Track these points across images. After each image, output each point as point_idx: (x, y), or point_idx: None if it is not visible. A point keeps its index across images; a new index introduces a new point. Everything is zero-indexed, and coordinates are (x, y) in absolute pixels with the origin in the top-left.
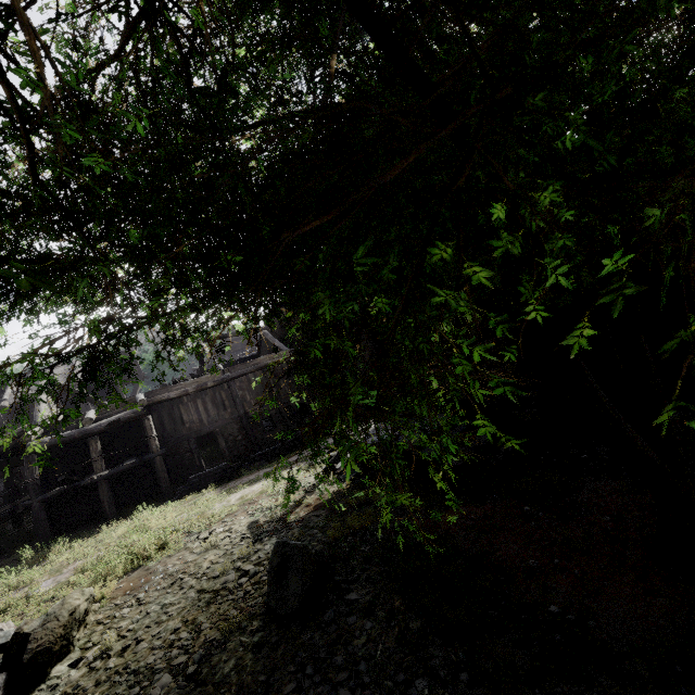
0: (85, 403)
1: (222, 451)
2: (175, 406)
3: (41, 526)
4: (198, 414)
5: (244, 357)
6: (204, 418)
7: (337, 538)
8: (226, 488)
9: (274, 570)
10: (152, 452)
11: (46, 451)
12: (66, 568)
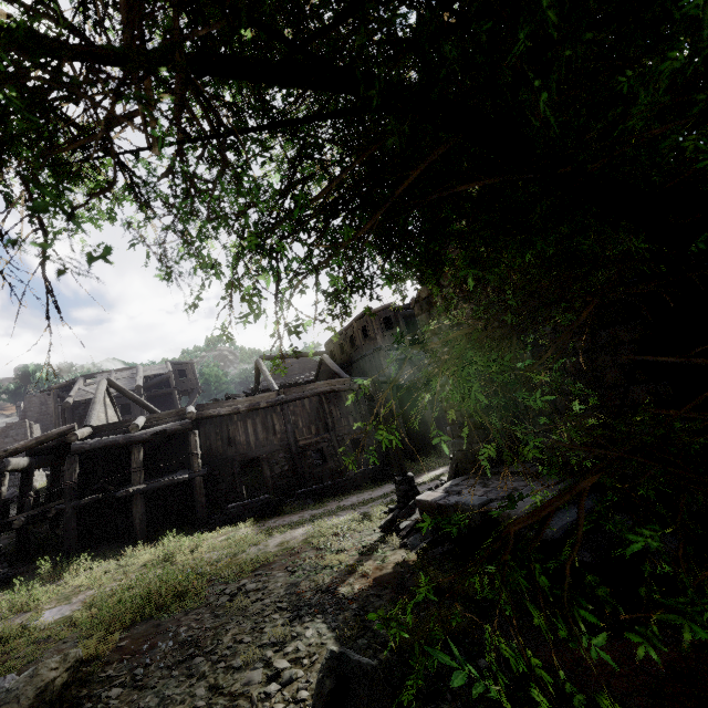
0: (141, 409)
1: (265, 480)
2: (224, 424)
3: (69, 535)
4: (246, 435)
5: (301, 381)
6: (252, 441)
7: (411, 645)
8: (265, 526)
9: (322, 703)
10: (193, 470)
11: (91, 453)
12: (76, 597)
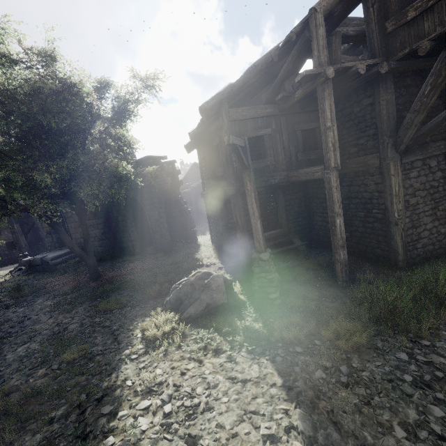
0: None
1: None
2: None
3: None
4: None
5: None
6: None
7: None
8: None
9: None
10: None
11: None
12: None
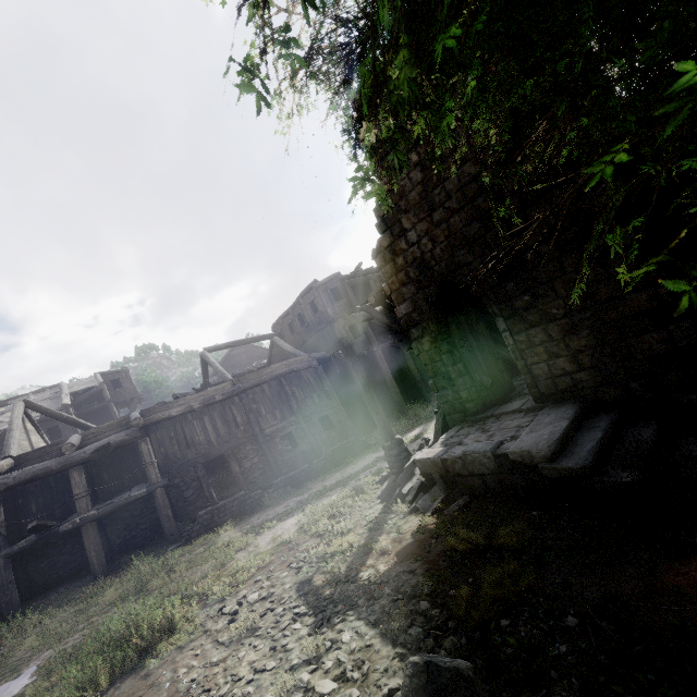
0: (73, 430)
1: (235, 477)
2: (177, 426)
3: (6, 590)
4: (205, 434)
5: (253, 369)
6: (213, 438)
7: (477, 621)
8: (248, 525)
9: None
10: (151, 483)
11: (17, 488)
12: (26, 665)
